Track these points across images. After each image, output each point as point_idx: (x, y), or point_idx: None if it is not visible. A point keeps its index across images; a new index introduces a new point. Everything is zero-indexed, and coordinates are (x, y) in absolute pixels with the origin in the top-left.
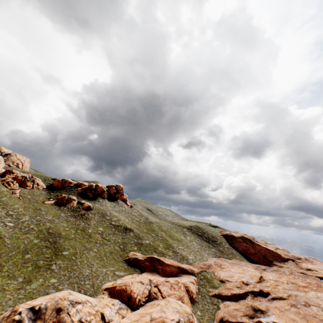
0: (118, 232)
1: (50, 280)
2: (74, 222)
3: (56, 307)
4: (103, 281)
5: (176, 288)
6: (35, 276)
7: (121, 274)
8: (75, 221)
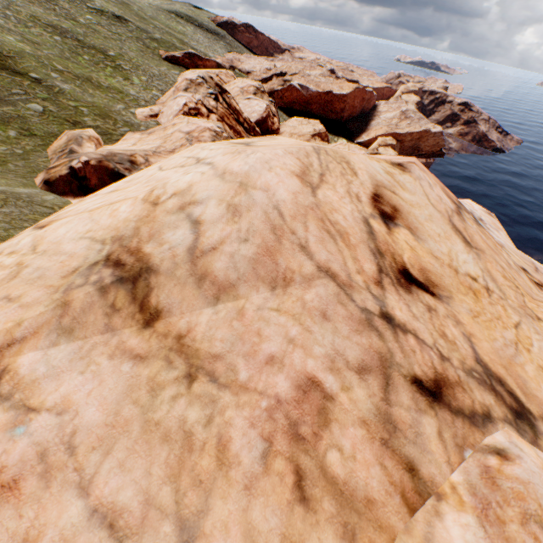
0: (115, 23)
1: (141, 78)
2: (41, 5)
3: (209, 77)
4: (175, 78)
5: (230, 78)
6: (126, 76)
7: (176, 73)
8: (40, 3)
